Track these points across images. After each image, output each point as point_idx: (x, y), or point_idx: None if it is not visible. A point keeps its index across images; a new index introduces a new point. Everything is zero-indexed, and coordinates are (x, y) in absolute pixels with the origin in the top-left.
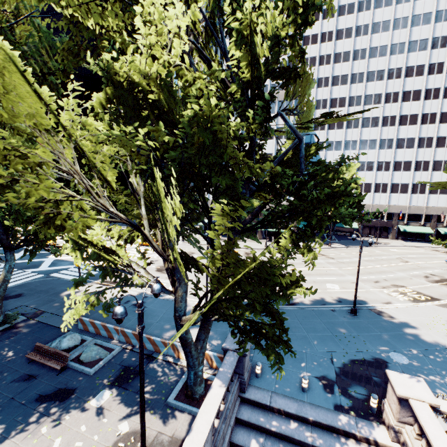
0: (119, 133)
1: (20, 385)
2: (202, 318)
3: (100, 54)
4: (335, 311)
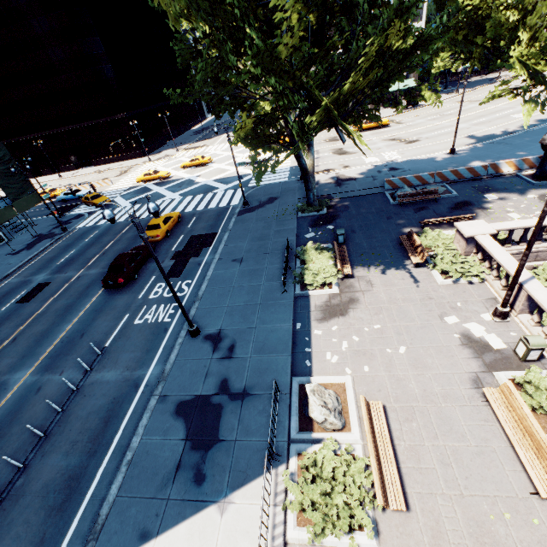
0: None
1: (426, 211)
2: None
3: None
4: None
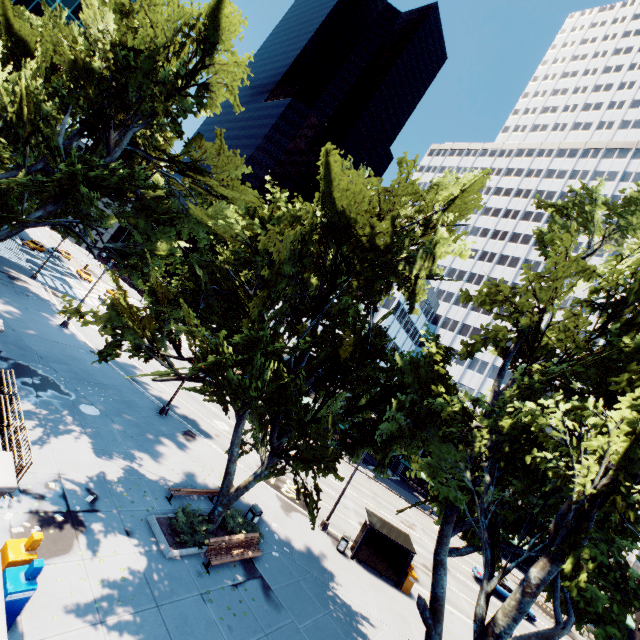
0: None
1: None
2: None
3: None
4: (151, 402)
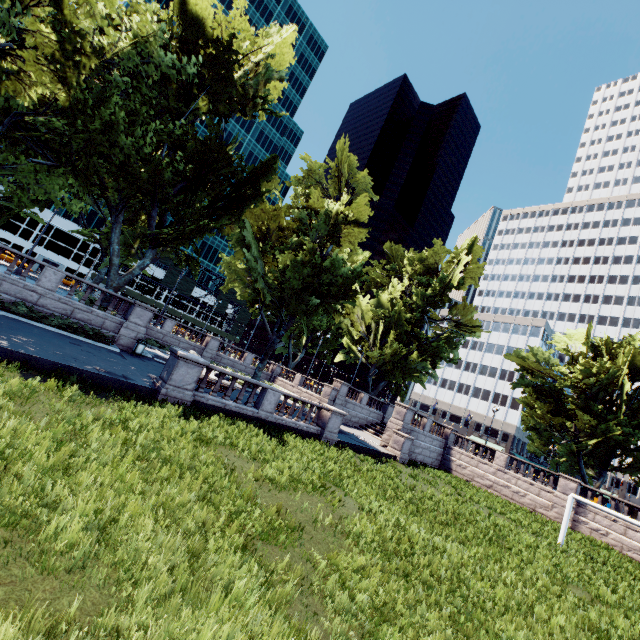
0: (375, 310)
1: None
2: (378, 377)
3: (377, 287)
4: None
